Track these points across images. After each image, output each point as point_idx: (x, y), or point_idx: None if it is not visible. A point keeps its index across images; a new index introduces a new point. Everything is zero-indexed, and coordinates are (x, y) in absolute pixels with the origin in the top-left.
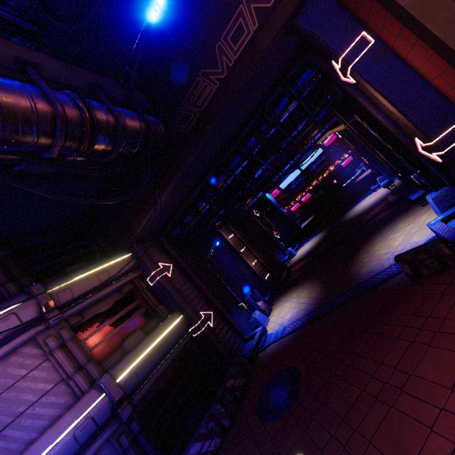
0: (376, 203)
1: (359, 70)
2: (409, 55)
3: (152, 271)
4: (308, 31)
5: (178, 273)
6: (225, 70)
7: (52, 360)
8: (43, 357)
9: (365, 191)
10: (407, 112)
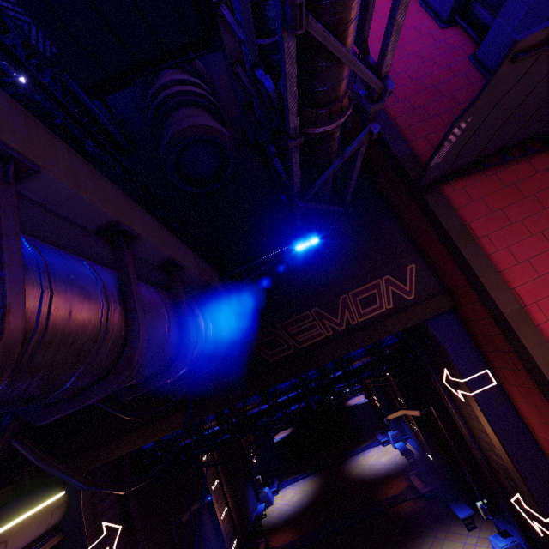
0: (391, 472)
1: (479, 401)
2: (533, 421)
3: (86, 546)
4: (437, 338)
5: (122, 545)
6: (343, 324)
7: None
8: None
9: (368, 434)
10: (522, 471)
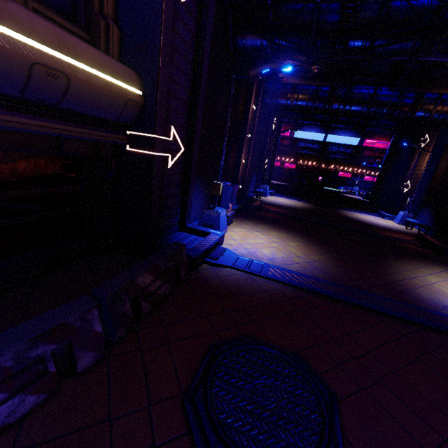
0: (393, 229)
1: None
2: None
3: None
4: None
5: (191, 26)
6: None
7: None
8: None
9: (365, 209)
10: None
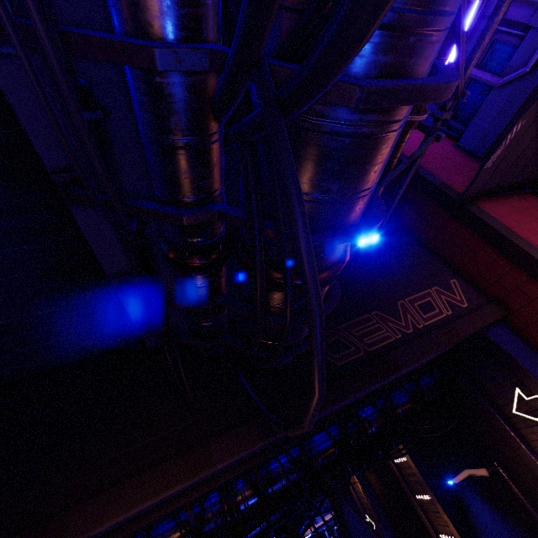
0: None
1: None
2: None
3: None
4: (502, 347)
5: None
6: (410, 327)
7: None
8: None
9: None
10: None
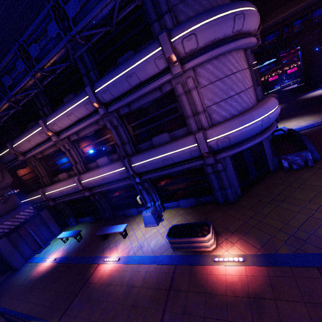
0: None
1: None
2: None
3: (254, 61)
4: None
5: None
6: None
7: (251, 70)
8: (247, 65)
9: (310, 90)
10: None
